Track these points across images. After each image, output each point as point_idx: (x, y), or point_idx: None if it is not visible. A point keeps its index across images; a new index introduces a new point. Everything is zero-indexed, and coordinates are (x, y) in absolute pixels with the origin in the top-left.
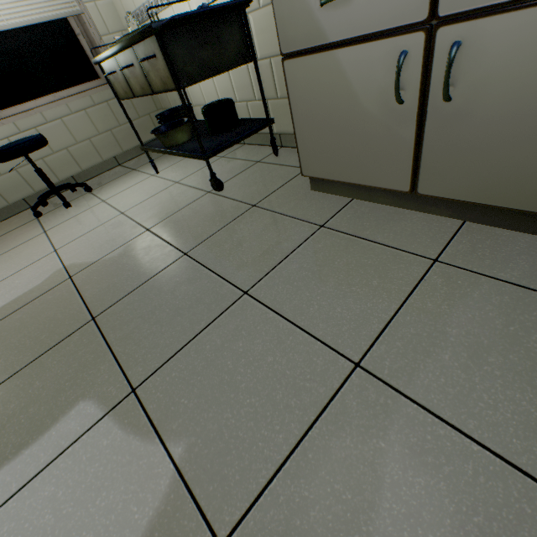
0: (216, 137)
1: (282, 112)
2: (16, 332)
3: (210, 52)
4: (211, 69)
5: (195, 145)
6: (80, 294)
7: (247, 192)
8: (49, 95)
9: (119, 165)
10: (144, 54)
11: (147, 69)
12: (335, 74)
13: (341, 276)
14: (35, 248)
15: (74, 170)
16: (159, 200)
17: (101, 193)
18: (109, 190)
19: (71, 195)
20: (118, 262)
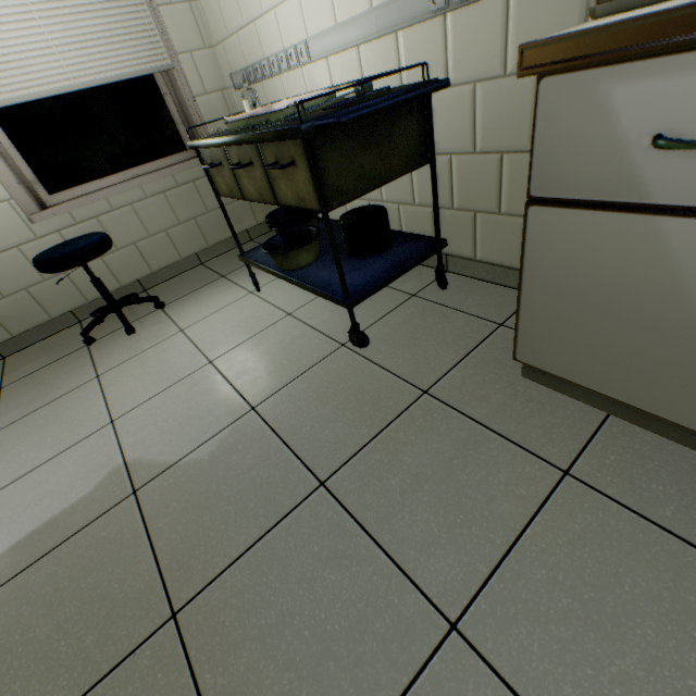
0: (358, 262)
1: (456, 226)
2: (45, 612)
3: (374, 155)
4: (373, 179)
5: (327, 274)
6: (150, 541)
7: (408, 358)
8: (119, 172)
9: (201, 264)
10: (275, 155)
11: (274, 174)
12: (644, 249)
13: (649, 632)
14: (83, 409)
15: (141, 272)
16: (266, 345)
17: (178, 314)
18: (189, 309)
19: (135, 308)
20: (210, 474)
